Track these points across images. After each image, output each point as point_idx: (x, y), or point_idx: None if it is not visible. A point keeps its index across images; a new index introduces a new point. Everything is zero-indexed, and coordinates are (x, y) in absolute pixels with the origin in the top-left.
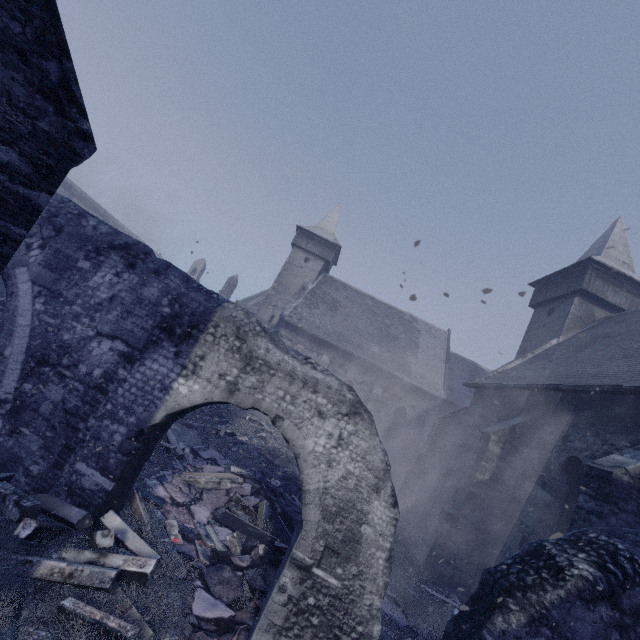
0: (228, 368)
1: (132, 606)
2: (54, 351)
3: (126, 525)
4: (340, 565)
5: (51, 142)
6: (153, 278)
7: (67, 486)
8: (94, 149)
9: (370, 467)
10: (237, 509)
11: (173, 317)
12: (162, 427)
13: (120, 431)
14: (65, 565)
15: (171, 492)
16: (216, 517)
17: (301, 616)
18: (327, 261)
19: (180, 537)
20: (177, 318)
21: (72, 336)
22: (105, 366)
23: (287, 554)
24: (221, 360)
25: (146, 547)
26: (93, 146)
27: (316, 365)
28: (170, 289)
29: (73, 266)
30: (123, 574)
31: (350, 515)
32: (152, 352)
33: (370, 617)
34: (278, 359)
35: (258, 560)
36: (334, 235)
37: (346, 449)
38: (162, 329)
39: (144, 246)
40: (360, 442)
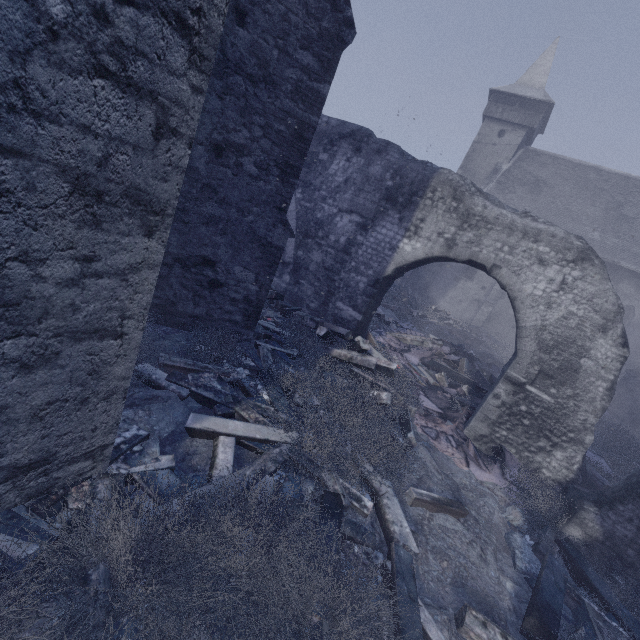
0: (446, 227)
1: (387, 384)
2: (312, 227)
3: (370, 346)
4: (554, 387)
5: (329, 38)
6: (376, 157)
7: (332, 317)
8: (354, 33)
9: (597, 309)
10: (440, 361)
11: (395, 188)
12: (389, 281)
13: (362, 281)
14: (346, 353)
15: (388, 341)
16: (424, 363)
17: (513, 417)
18: (530, 129)
19: (402, 366)
20: (399, 189)
21: (322, 215)
22: (347, 235)
23: (499, 377)
24: (439, 221)
25: (385, 360)
26: (354, 31)
27: (537, 218)
28: (391, 164)
29: (316, 160)
30: (378, 367)
31: (568, 349)
32: (380, 220)
33: (583, 429)
34: (496, 214)
35: (463, 394)
36: (543, 89)
37: (569, 293)
38: (387, 200)
39: (366, 130)
40: (587, 286)
